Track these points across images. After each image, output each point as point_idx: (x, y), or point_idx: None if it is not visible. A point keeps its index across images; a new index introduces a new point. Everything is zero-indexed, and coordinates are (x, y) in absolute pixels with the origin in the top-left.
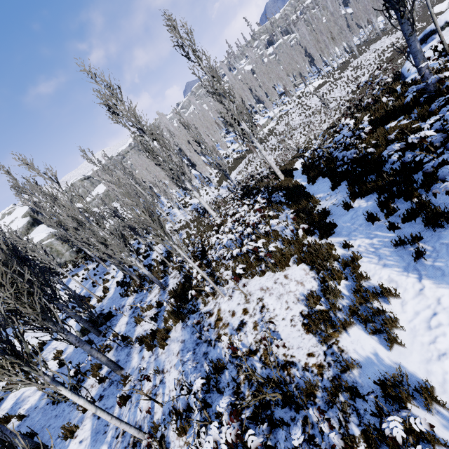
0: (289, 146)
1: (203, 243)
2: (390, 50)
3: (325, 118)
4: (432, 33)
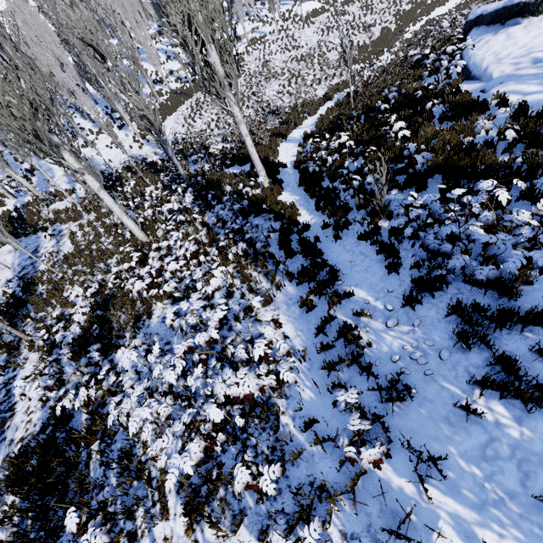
0: (265, 103)
1: (105, 298)
2: (409, 1)
3: (320, 75)
4: (521, 11)
